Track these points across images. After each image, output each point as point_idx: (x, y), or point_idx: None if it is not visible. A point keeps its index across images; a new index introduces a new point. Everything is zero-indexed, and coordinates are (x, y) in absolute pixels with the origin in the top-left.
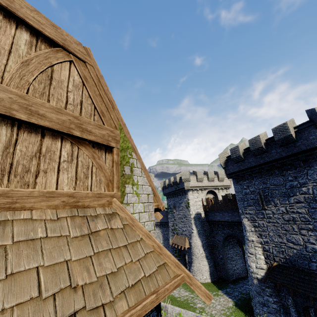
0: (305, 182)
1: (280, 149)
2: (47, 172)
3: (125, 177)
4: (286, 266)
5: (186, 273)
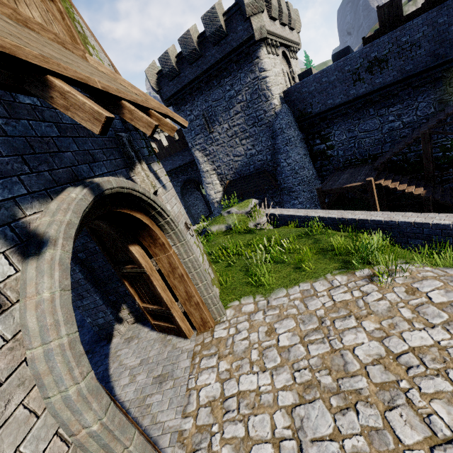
0: (240, 89)
1: (214, 49)
2: (20, 2)
3: (82, 36)
4: (236, 179)
5: (168, 110)
